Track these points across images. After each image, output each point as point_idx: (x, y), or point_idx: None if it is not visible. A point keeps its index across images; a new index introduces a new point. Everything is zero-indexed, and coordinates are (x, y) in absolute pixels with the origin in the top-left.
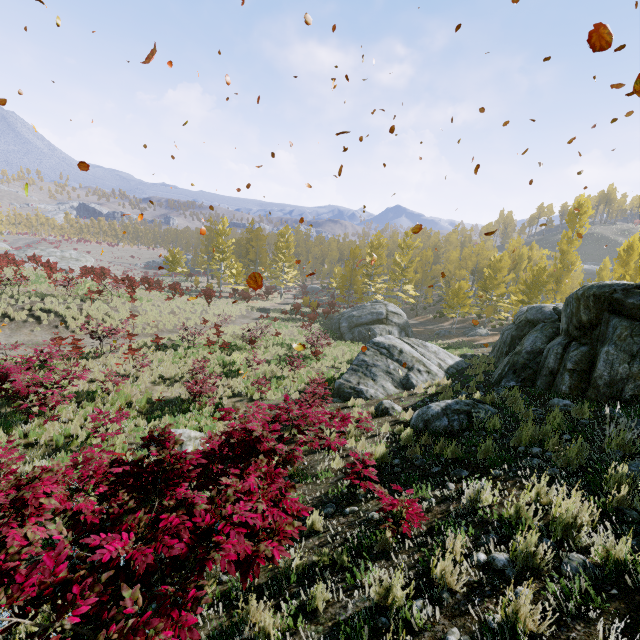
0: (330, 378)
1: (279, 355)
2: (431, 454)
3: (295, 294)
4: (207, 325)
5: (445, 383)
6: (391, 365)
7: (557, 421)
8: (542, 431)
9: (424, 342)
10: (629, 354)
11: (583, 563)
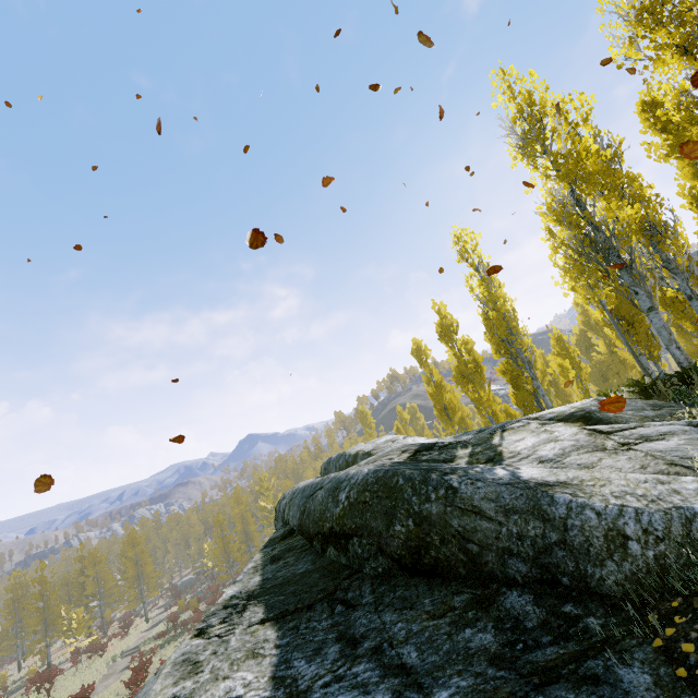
0: None
1: None
2: None
3: (164, 604)
4: None
5: None
6: None
7: None
8: None
9: None
10: None
11: None
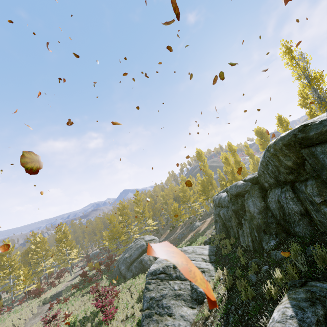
0: None
1: None
2: None
3: (82, 265)
4: None
5: (221, 273)
6: (175, 286)
7: None
8: None
9: (182, 248)
10: None
11: None
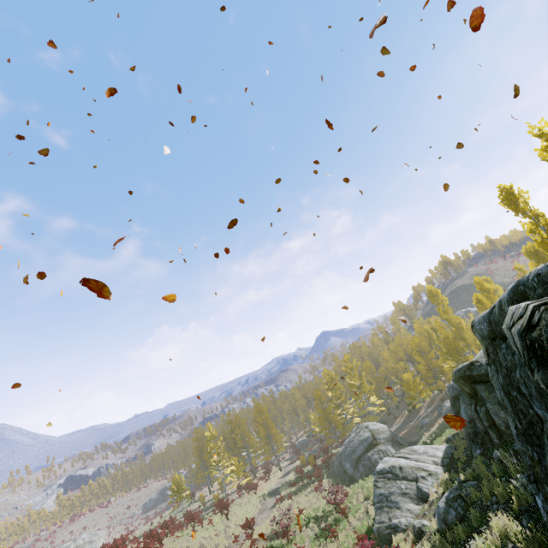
0: (367, 530)
1: (313, 533)
2: (455, 543)
3: (289, 457)
4: (235, 542)
5: (446, 477)
6: (401, 485)
7: (495, 471)
8: (492, 483)
9: (411, 447)
10: (497, 404)
11: (512, 547)
